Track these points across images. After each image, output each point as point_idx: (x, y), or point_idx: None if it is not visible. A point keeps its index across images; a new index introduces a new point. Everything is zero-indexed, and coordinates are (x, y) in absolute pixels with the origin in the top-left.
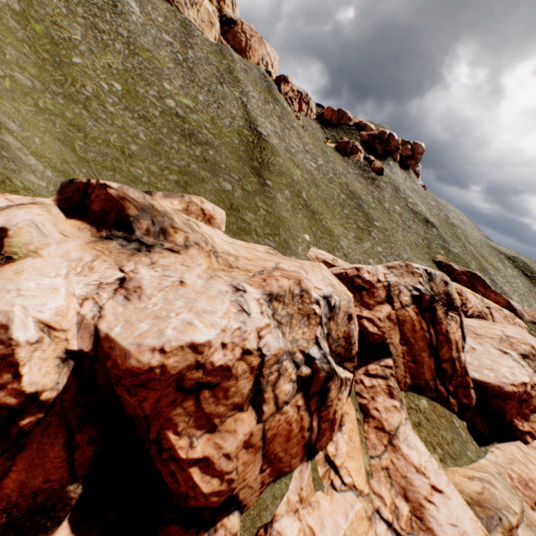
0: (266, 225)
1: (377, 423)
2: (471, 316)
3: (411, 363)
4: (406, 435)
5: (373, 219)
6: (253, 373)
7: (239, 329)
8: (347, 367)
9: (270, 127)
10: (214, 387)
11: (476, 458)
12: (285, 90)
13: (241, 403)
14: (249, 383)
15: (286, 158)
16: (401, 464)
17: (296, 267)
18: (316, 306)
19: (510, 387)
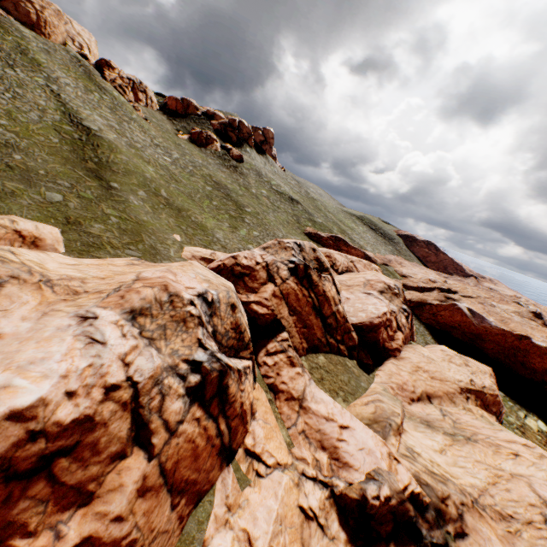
0: (123, 234)
1: (287, 395)
2: (342, 273)
3: (304, 328)
4: (313, 394)
5: (244, 206)
6: (128, 409)
7: (92, 366)
8: (245, 356)
9: (101, 120)
10: (74, 449)
11: (368, 385)
12: (111, 77)
13: (122, 449)
14: (126, 421)
15: (131, 155)
16: (314, 421)
17: (161, 272)
18: (191, 308)
19: (377, 319)
